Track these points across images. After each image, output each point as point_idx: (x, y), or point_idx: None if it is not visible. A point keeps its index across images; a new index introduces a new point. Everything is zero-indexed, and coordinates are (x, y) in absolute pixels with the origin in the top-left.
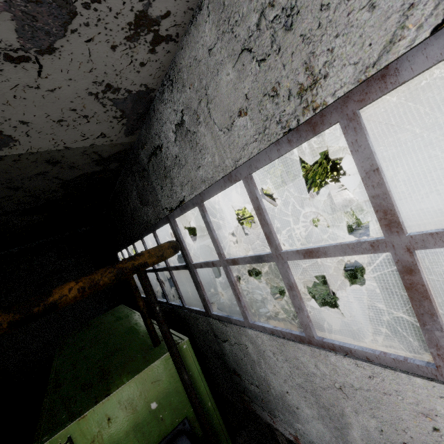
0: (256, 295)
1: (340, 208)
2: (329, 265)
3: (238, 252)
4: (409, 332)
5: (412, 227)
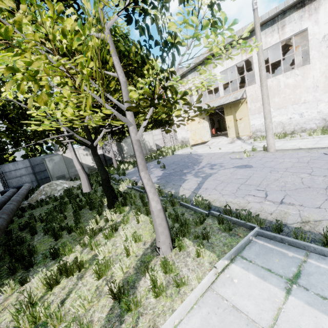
0: (59, 187)
1: (180, 142)
2: (81, 176)
3: (86, 161)
4: (56, 210)
5: (168, 162)
